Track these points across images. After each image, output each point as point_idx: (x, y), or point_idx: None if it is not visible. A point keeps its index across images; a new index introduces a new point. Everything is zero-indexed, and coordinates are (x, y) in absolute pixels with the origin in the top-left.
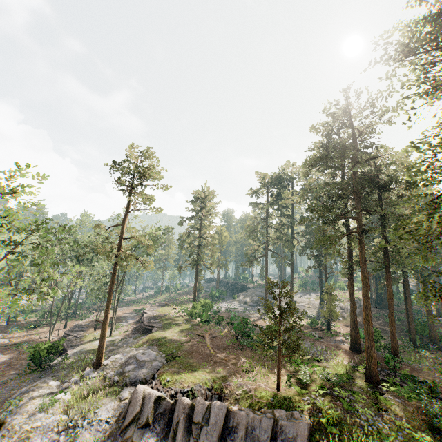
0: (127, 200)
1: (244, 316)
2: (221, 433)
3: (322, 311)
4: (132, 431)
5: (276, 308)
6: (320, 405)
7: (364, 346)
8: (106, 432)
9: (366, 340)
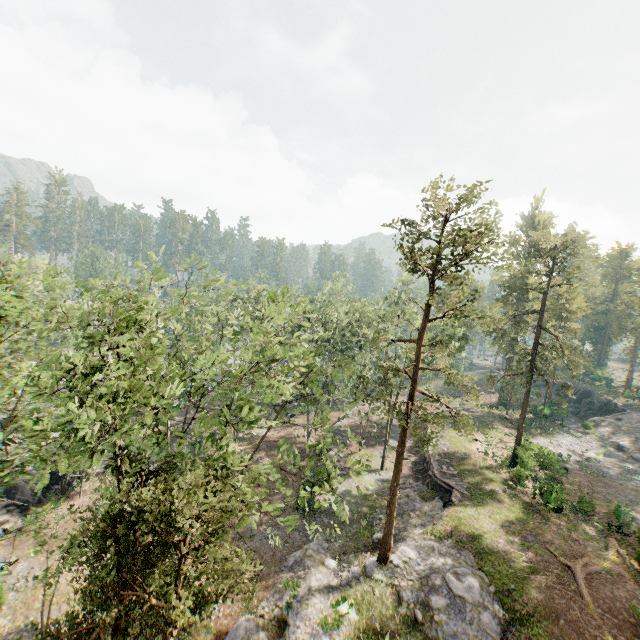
0: (429, 301)
1: (634, 501)
2: None
3: None
4: None
5: None
6: None
7: None
8: None
9: None
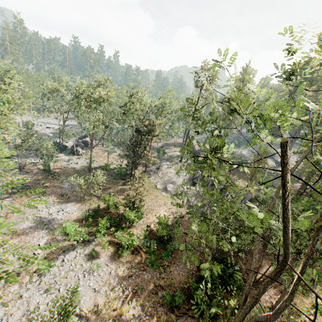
0: (199, 95)
1: (247, 159)
2: (221, 189)
3: (297, 169)
4: (195, 180)
5: (272, 160)
6: (261, 196)
7: (308, 190)
8: (187, 178)
9: (301, 185)
